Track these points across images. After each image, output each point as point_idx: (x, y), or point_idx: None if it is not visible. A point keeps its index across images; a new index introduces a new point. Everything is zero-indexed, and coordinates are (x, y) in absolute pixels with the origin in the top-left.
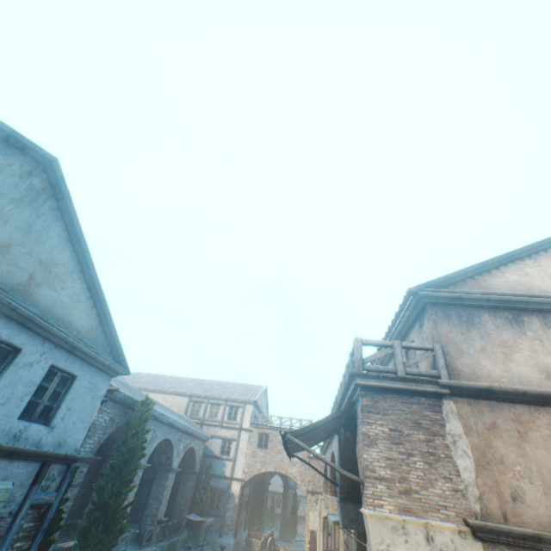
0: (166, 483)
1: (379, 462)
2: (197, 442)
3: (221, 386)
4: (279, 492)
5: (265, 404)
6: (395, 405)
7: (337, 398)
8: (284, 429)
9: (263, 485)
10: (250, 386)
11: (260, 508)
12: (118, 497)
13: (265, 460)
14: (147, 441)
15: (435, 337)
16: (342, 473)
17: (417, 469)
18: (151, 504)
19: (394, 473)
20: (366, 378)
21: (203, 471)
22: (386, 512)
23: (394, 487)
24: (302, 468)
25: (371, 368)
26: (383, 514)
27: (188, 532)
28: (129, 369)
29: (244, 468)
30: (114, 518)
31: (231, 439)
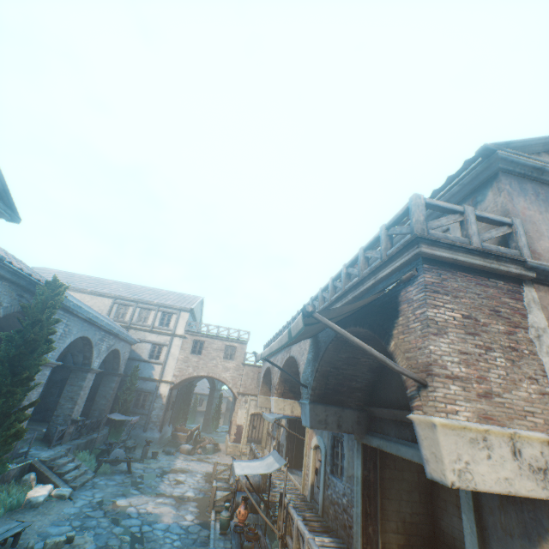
0: (83, 384)
1: (450, 357)
2: (123, 345)
3: (153, 293)
4: (203, 393)
5: (200, 315)
6: (468, 286)
7: (320, 297)
8: (221, 338)
9: (191, 387)
10: (186, 295)
11: (186, 407)
12: (9, 398)
13: (198, 365)
14: (57, 336)
15: (511, 211)
16: (396, 369)
17: (497, 367)
18: (64, 405)
19: (470, 372)
20: (434, 247)
21: (128, 373)
22: (463, 421)
23: (471, 389)
24: (235, 374)
25: (438, 236)
26: (461, 423)
27: (110, 430)
28: (17, 213)
29: (175, 372)
30: (5, 423)
31: (162, 344)
